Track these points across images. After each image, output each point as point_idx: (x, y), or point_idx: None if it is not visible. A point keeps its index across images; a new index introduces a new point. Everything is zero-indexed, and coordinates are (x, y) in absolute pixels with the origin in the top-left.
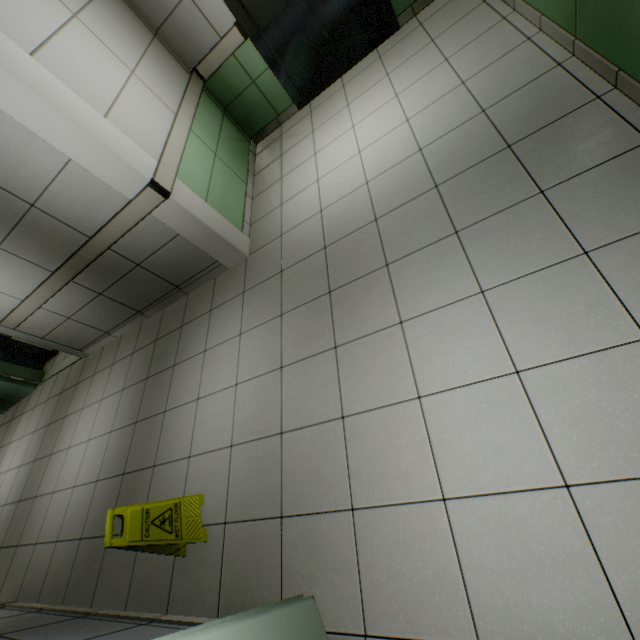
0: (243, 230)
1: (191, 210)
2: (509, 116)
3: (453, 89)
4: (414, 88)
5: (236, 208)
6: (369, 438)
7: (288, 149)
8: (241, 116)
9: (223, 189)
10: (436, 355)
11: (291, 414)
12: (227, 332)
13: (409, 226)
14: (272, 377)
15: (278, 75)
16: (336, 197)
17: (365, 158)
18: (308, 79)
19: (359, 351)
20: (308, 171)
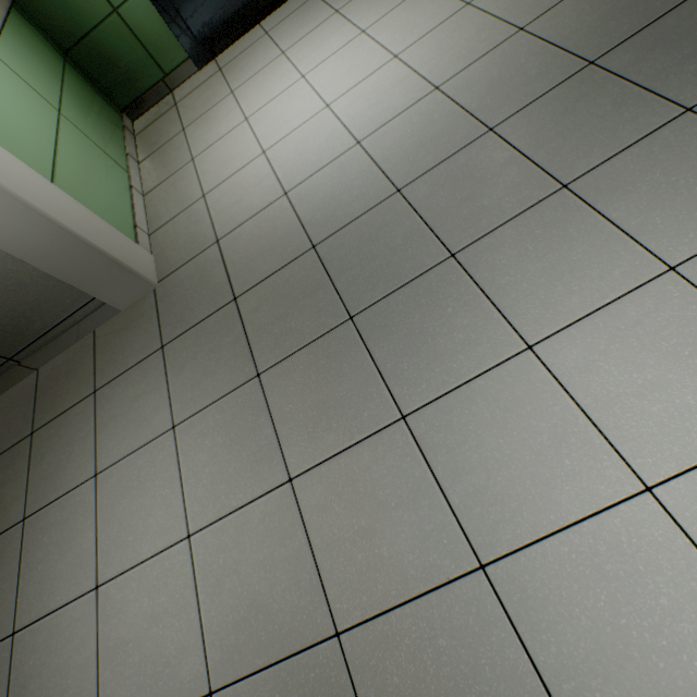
0: (138, 241)
1: (17, 191)
2: (569, 29)
3: (456, 12)
4: (389, 19)
5: (117, 205)
6: (571, 606)
7: (194, 119)
8: (99, 69)
9: (85, 170)
10: (640, 395)
11: (348, 582)
12: (141, 428)
13: (468, 190)
14: (274, 505)
15: (158, 4)
16: (308, 170)
17: (341, 111)
18: (208, 22)
19: (462, 416)
20: (241, 142)
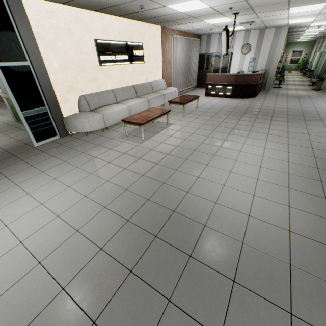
0: None
1: None
2: None
3: None
4: None
5: None
6: None
7: None
8: None
9: None
10: None
11: None
12: None
13: None
14: None
15: None
16: None
17: None
18: None
19: None
20: None
